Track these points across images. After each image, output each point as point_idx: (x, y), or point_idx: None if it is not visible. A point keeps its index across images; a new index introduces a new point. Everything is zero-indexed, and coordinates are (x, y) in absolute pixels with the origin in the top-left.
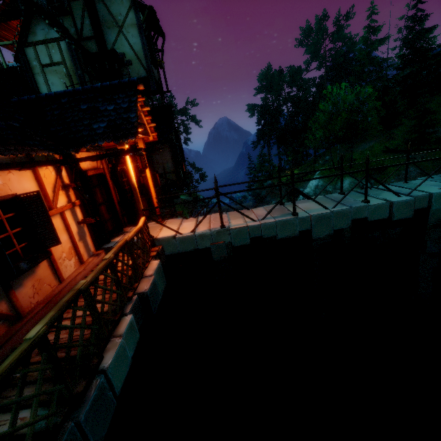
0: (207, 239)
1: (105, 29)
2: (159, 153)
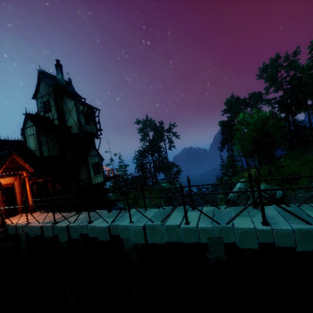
0: (21, 229)
1: (65, 114)
2: (82, 168)
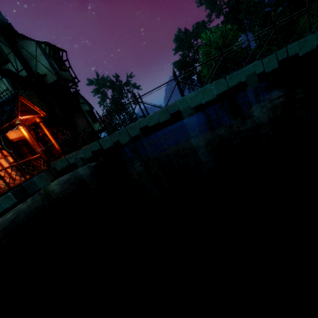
0: (72, 158)
1: (29, 62)
2: (78, 119)
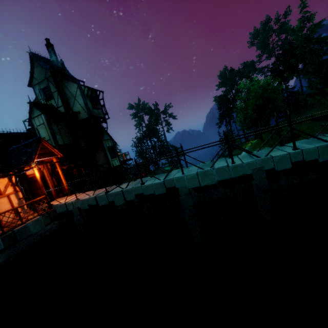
0: (71, 205)
1: (69, 99)
2: (98, 154)
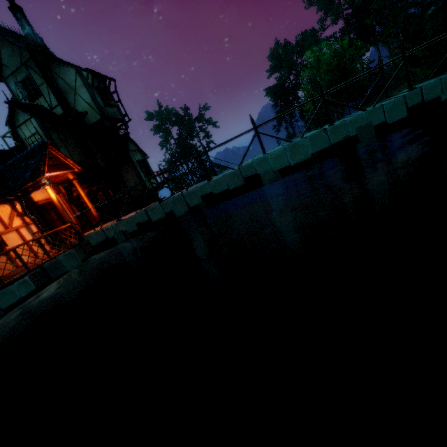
0: (111, 231)
1: (67, 95)
2: (126, 172)
